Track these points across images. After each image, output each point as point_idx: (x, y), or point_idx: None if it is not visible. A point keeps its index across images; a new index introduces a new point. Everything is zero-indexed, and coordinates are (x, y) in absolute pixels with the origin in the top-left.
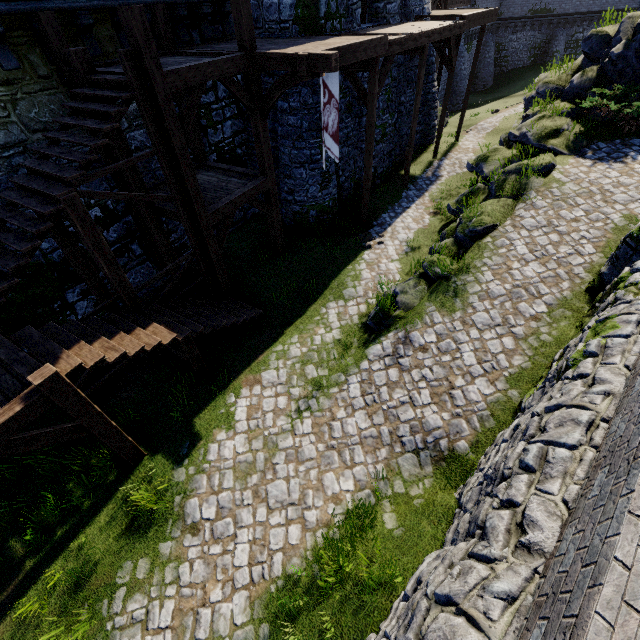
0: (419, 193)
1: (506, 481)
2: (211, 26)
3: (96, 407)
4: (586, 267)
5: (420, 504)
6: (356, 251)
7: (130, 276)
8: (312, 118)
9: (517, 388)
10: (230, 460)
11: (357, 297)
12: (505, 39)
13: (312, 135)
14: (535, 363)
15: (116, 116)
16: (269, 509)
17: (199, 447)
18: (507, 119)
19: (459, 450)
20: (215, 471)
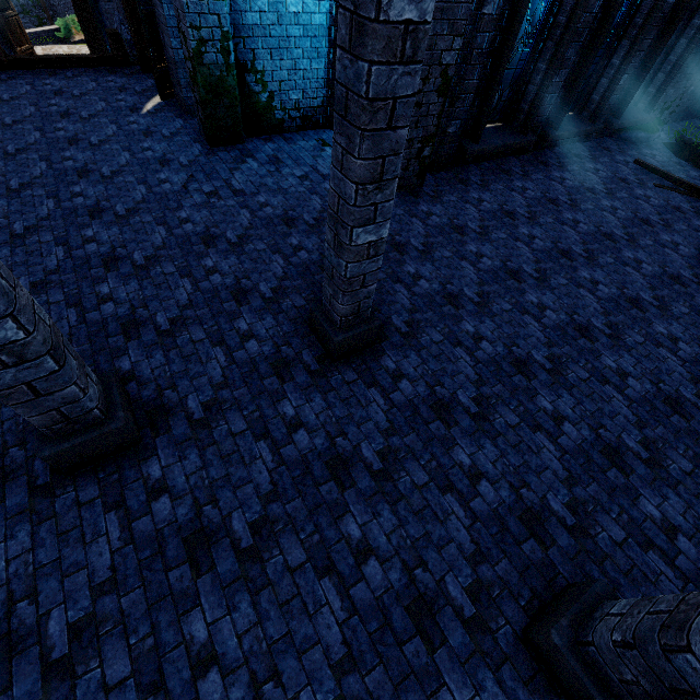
0: None
1: None
2: None
3: None
4: None
5: None
6: None
7: None
8: None
9: None
10: None
11: None
12: None
13: None
14: None
15: None
16: None
17: None
18: None
19: None
20: None
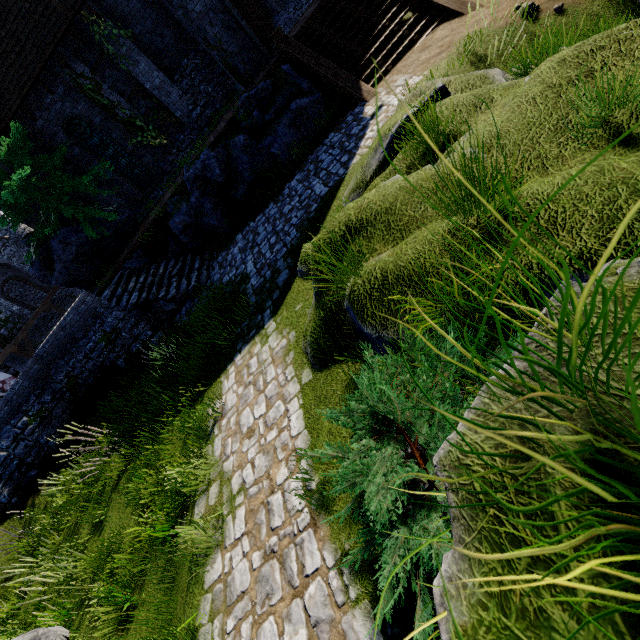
0: None
1: None
2: None
3: None
4: None
5: None
6: None
7: None
8: None
9: None
10: None
11: None
12: None
13: None
14: None
15: None
16: None
17: None
18: None
19: None
20: None
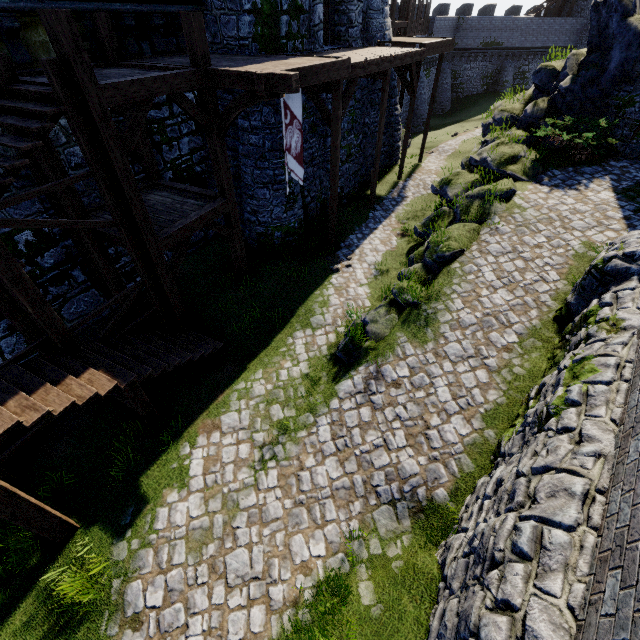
0: (386, 214)
1: (498, 568)
2: (164, 38)
3: (5, 486)
4: (552, 294)
5: (399, 569)
6: (324, 275)
7: (71, 305)
8: (275, 138)
9: (494, 427)
10: (182, 527)
11: (325, 325)
12: (460, 67)
13: (275, 155)
14: (510, 398)
15: (40, 133)
16: (228, 587)
17: (145, 513)
18: (466, 143)
19: (438, 499)
20: (164, 543)
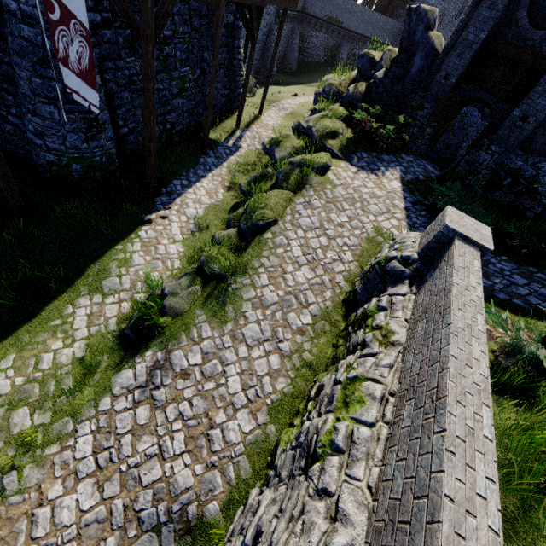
0: (218, 162)
1: None
2: None
3: None
4: (345, 275)
5: None
6: (132, 225)
7: None
8: None
9: (277, 422)
10: None
11: (120, 291)
12: (308, 32)
13: None
14: (296, 387)
15: None
16: None
17: None
18: (302, 105)
19: (209, 516)
20: None
